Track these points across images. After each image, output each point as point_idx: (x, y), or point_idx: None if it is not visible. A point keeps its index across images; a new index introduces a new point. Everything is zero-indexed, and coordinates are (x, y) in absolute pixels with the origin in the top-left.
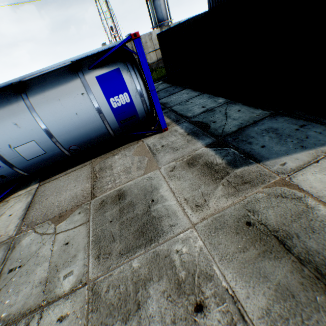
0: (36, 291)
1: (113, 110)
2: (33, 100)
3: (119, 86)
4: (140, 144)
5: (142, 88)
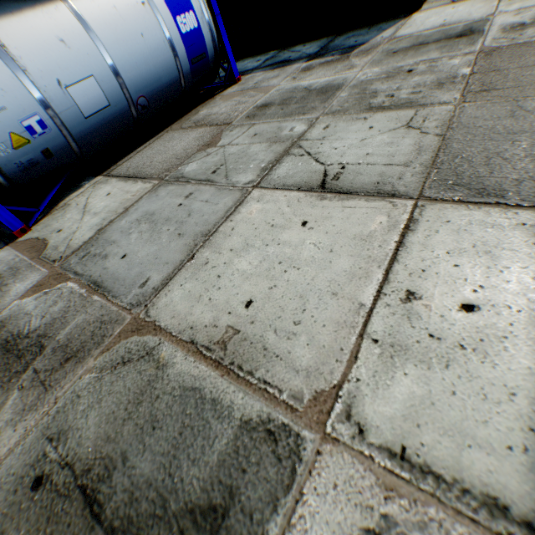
0: (274, 147)
1: (183, 38)
2: (77, 3)
3: (182, 1)
4: (221, 97)
5: (207, 10)
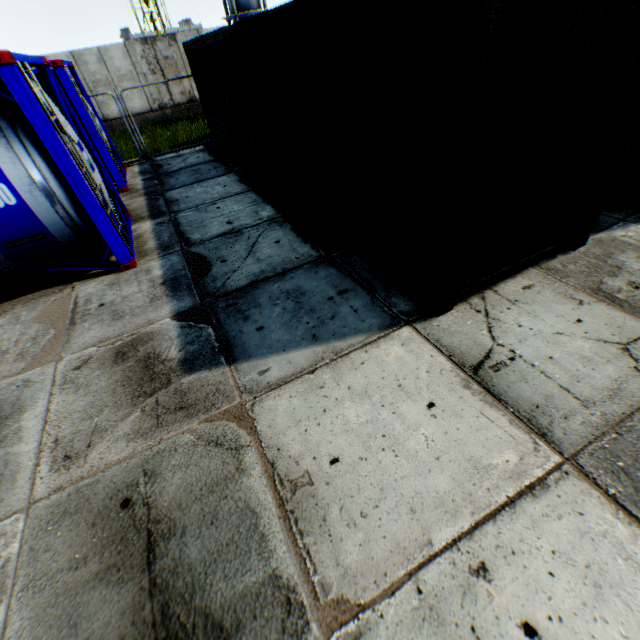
0: None
1: None
2: None
3: None
4: (64, 296)
5: (49, 178)
